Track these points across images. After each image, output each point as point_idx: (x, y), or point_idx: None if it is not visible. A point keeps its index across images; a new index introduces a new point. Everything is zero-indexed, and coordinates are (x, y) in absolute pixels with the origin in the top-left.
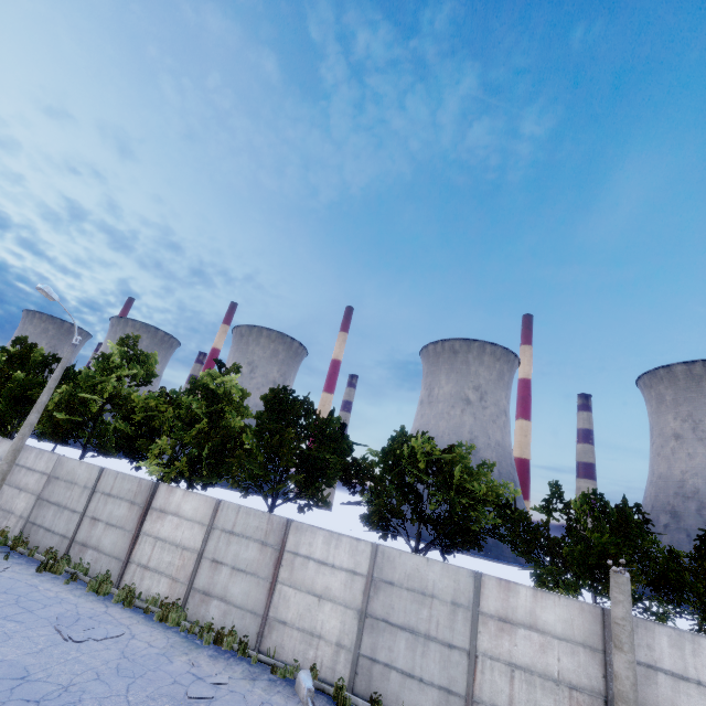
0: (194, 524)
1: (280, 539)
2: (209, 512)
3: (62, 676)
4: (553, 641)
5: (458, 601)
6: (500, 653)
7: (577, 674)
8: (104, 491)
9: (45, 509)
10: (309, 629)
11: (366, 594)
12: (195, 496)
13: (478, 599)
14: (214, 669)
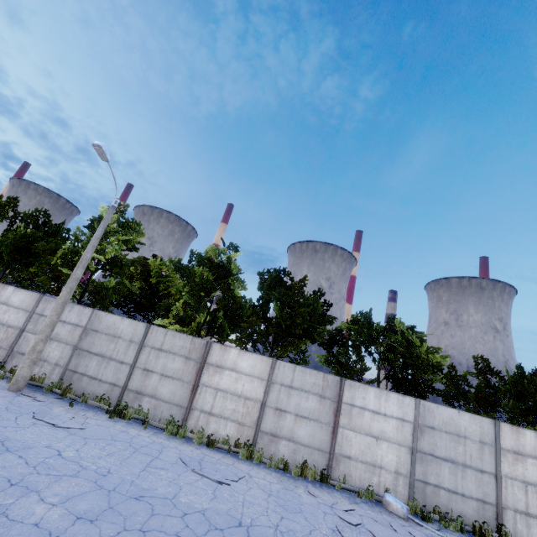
0: (253, 379)
1: (336, 394)
2: (266, 369)
3: (261, 519)
4: None
5: (484, 441)
6: (517, 475)
7: None
8: (154, 346)
9: (86, 358)
10: (371, 462)
11: (416, 435)
12: (251, 356)
13: (499, 439)
14: (329, 497)
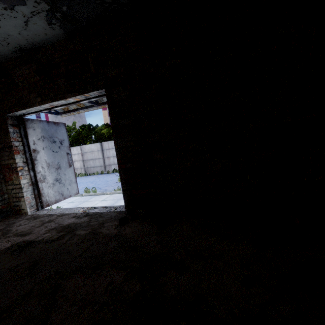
0: None
1: None
2: None
3: None
4: None
5: None
6: None
7: None
8: None
9: None
10: None
11: None
12: None
13: None
14: None
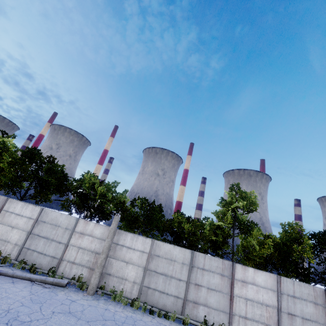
0: None
1: (2, 205)
2: None
3: None
4: (96, 239)
5: (68, 228)
6: (77, 244)
7: (100, 249)
8: None
9: None
10: (4, 239)
11: (33, 225)
12: None
13: (75, 227)
14: None
